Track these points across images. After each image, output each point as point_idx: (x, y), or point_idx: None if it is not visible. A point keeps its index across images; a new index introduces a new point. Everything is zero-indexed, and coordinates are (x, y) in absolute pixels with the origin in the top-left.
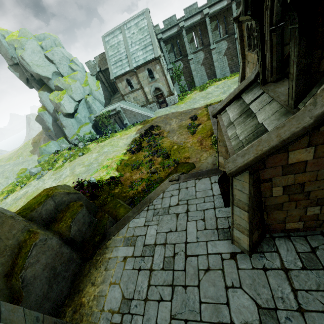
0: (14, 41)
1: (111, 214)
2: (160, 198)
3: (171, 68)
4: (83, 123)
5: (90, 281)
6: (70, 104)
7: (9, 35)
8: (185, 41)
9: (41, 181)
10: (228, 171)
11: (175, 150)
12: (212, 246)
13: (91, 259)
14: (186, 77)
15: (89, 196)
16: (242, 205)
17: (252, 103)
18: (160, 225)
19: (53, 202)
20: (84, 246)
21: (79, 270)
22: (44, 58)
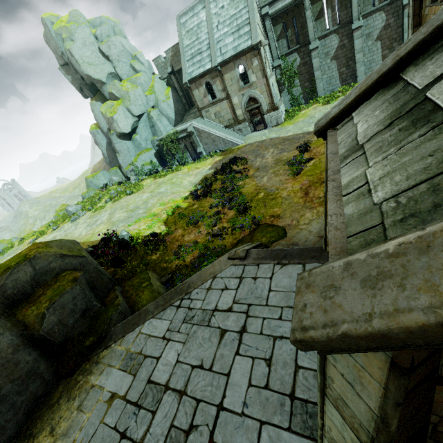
0: (62, 29)
1: (128, 298)
2: (205, 289)
3: (279, 65)
4: (143, 148)
5: (51, 422)
6: (126, 120)
7: (58, 21)
8: (307, 16)
9: (74, 226)
10: (296, 327)
11: (260, 201)
12: (270, 441)
13: (71, 377)
14: (303, 80)
15: (110, 260)
16: (351, 419)
17: (440, 82)
18: (188, 346)
19: (32, 268)
20: (65, 351)
21: (47, 392)
22: (98, 54)
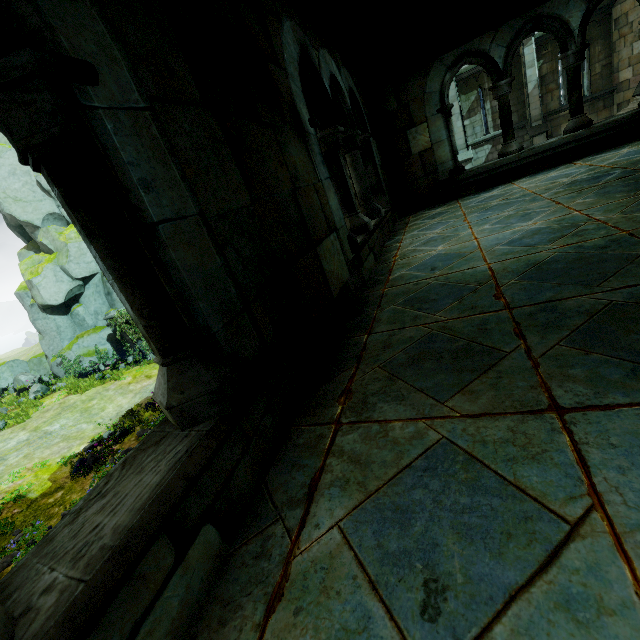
0: None
1: None
2: None
3: None
4: (89, 327)
5: None
6: (58, 285)
7: None
8: None
9: None
10: None
11: None
12: None
13: None
14: None
15: None
16: None
17: None
18: None
19: None
20: None
21: None
22: (35, 186)
